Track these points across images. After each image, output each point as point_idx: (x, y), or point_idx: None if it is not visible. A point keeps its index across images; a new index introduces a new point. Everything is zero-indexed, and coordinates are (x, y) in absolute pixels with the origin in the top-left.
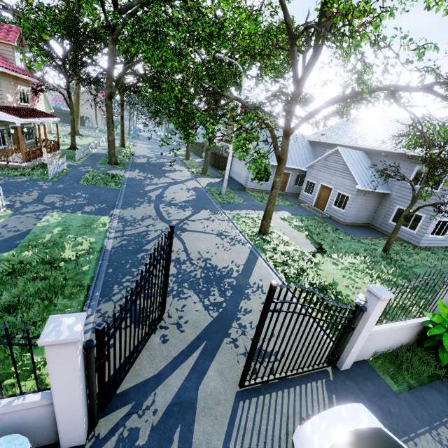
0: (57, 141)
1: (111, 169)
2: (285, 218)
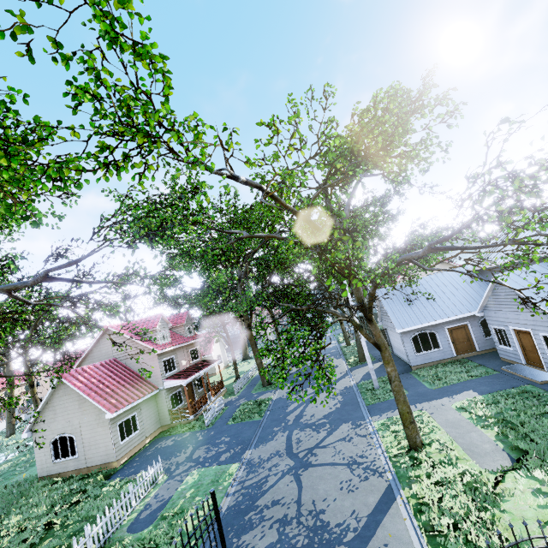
0: (221, 381)
1: (263, 393)
2: (464, 406)
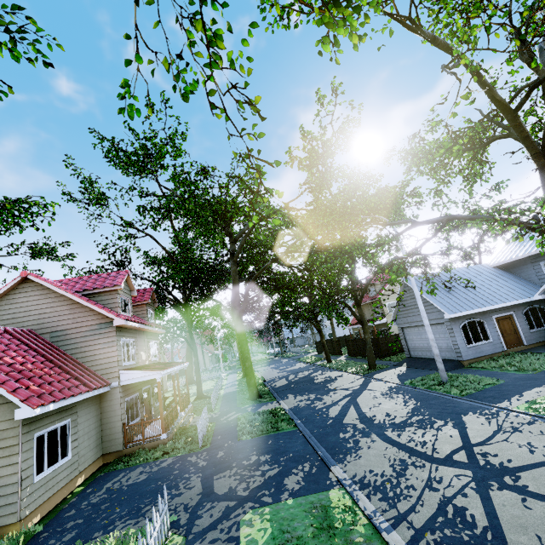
0: (187, 392)
1: (259, 405)
2: None
